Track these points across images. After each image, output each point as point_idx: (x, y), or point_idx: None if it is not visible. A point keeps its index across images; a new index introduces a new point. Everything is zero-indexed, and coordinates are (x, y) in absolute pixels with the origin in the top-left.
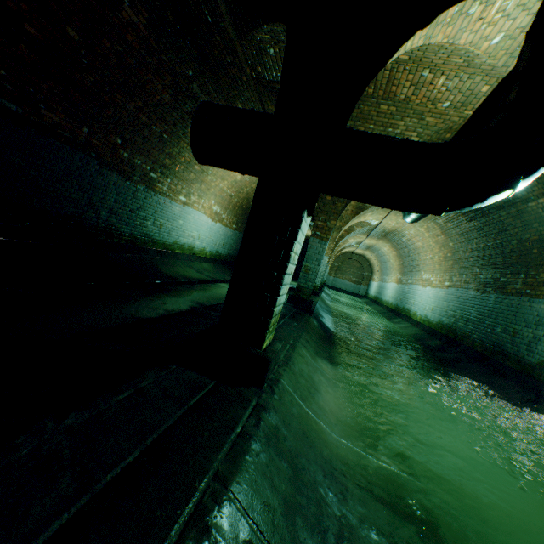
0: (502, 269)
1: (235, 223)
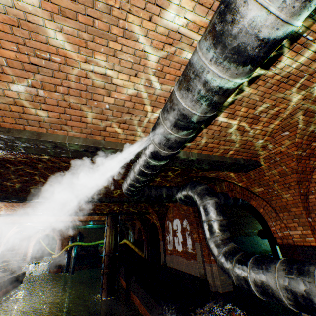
0: None
1: None
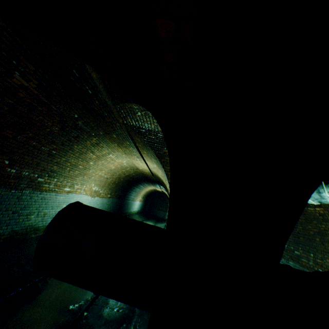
0: (294, 244)
1: (110, 193)
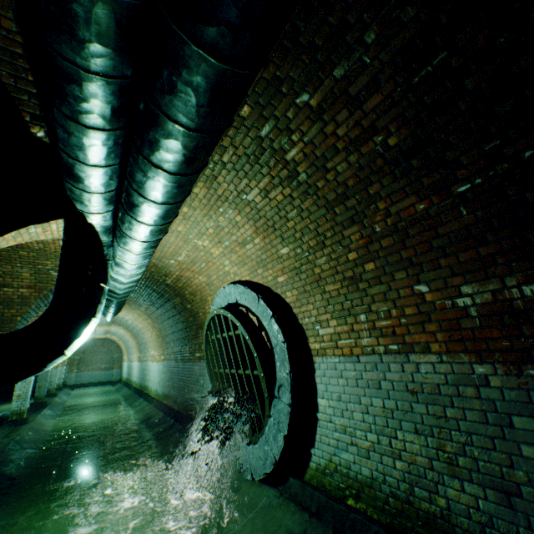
0: (182, 343)
1: None
